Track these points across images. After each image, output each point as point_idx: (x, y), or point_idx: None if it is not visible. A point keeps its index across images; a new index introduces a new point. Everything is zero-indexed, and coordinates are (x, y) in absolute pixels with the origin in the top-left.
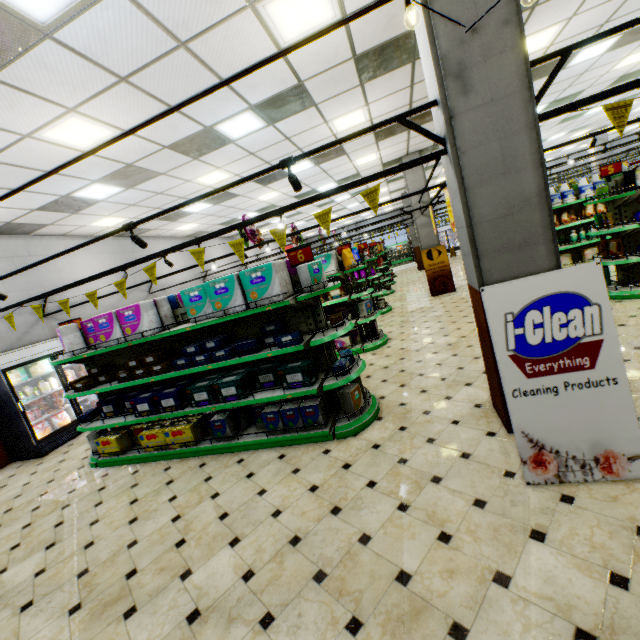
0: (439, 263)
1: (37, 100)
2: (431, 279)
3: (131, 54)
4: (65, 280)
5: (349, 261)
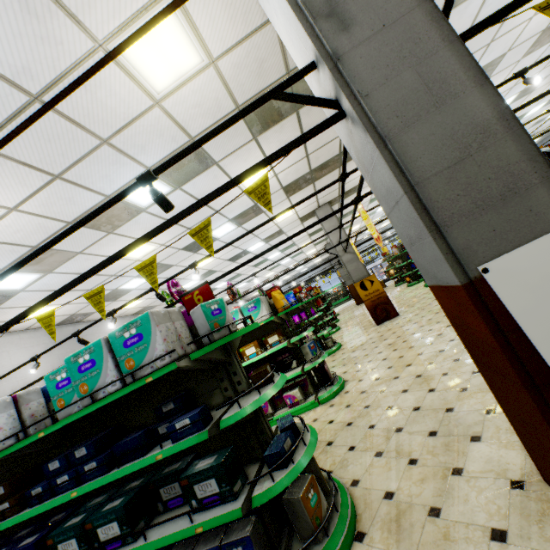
0: (374, 291)
1: None
2: (371, 308)
3: None
4: None
5: (281, 302)
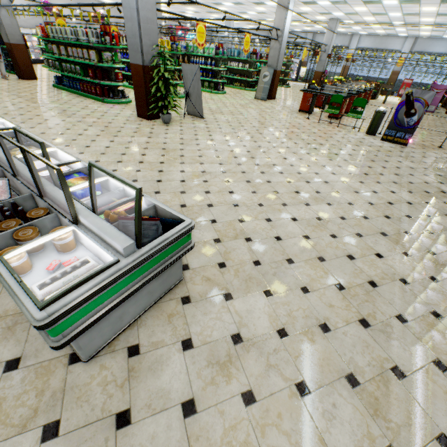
0: None
1: None
2: None
3: None
4: None
5: None
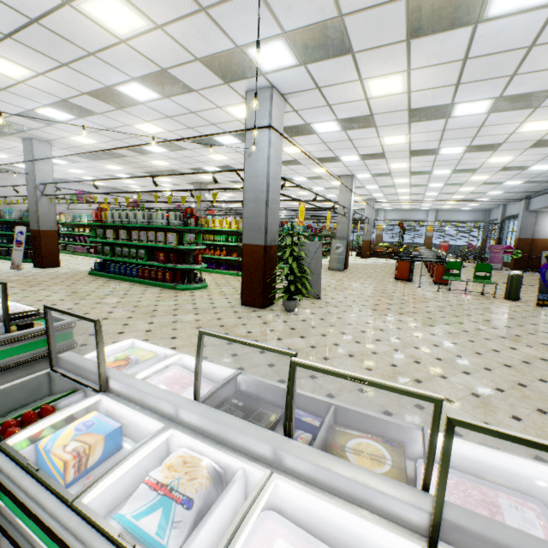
0: None
1: None
2: None
3: None
4: (21, 192)
5: None
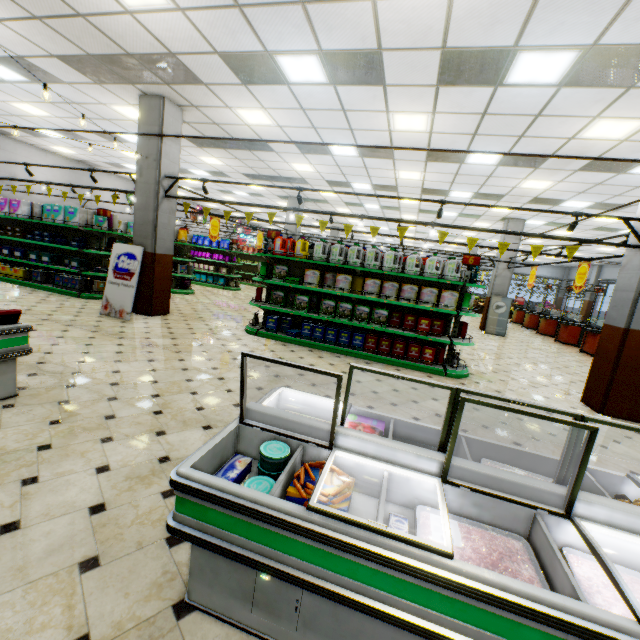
0: None
1: (7, 94)
2: None
3: (51, 98)
4: (18, 173)
5: (181, 237)
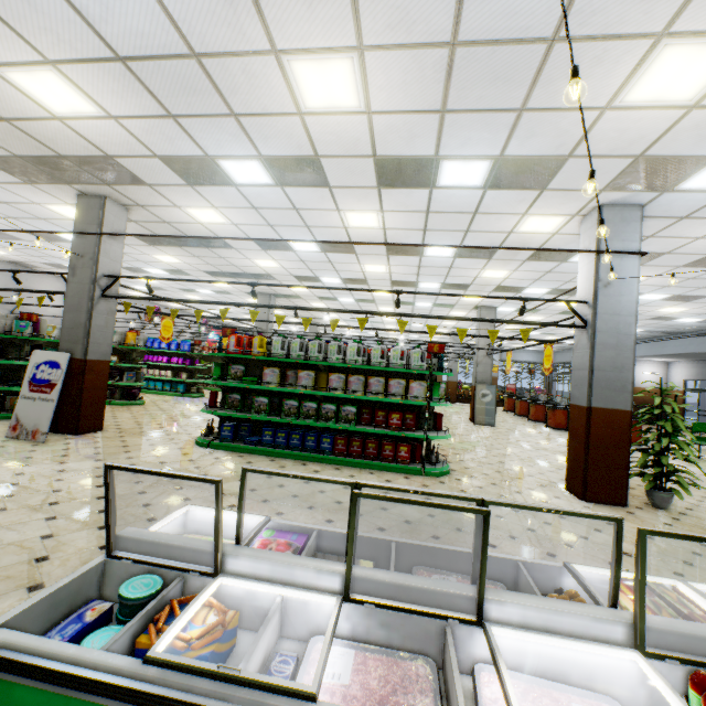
0: None
1: None
2: None
3: None
4: None
5: (129, 341)
